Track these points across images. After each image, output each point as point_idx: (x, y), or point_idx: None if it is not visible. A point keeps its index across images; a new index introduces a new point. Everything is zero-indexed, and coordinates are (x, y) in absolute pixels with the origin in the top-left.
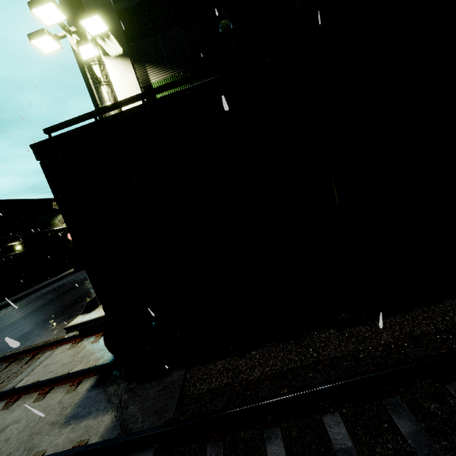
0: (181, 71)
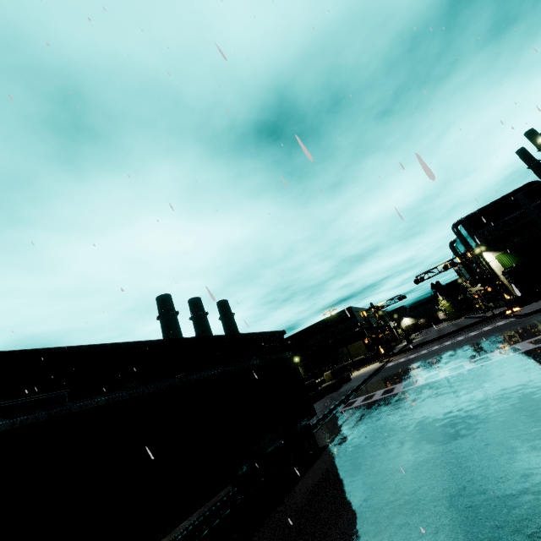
0: (505, 251)
